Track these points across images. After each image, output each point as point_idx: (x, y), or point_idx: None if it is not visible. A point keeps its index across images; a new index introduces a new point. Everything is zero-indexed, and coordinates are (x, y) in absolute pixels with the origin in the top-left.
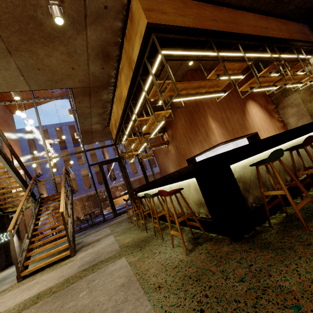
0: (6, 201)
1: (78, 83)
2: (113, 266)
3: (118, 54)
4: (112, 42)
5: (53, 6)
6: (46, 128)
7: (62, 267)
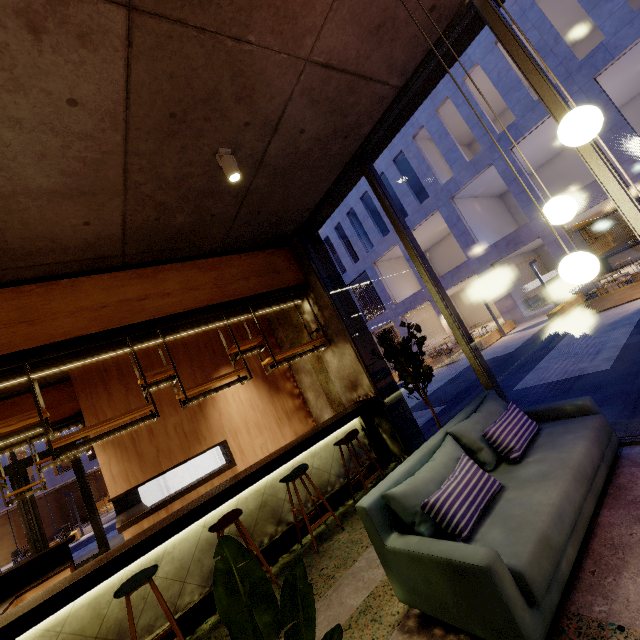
0: None
1: None
2: None
3: None
4: None
5: None
6: None
7: None
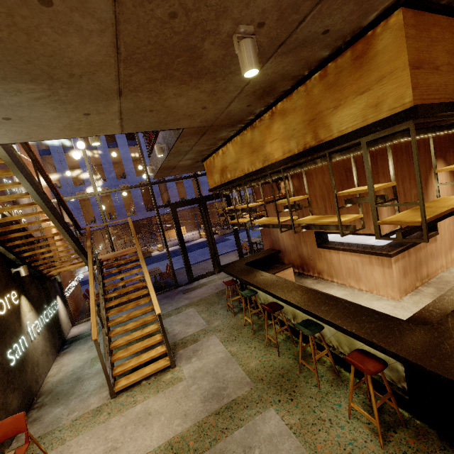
0: (51, 265)
1: (198, 123)
2: (265, 425)
3: (287, 89)
4: (292, 75)
5: (246, 41)
6: None
7: (171, 390)
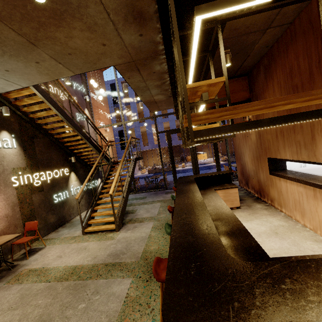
0: (90, 160)
1: (119, 59)
2: (117, 286)
3: (157, 8)
4: None
5: None
6: None
7: (104, 242)
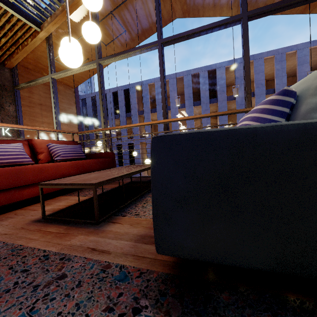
0: None
1: None
2: None
3: None
4: None
5: None
6: (153, 83)
7: None
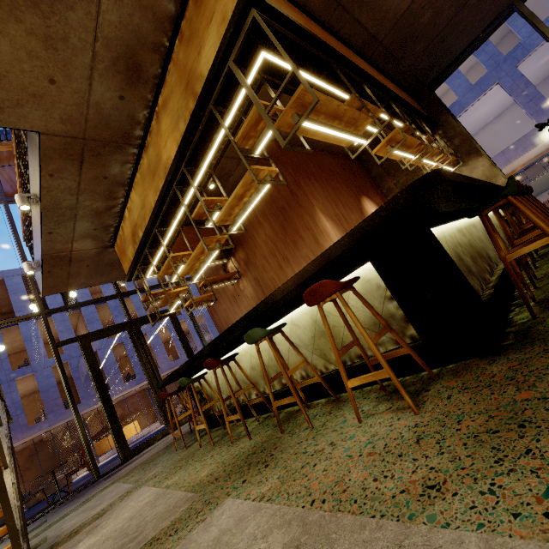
0: None
1: (59, 124)
2: (208, 530)
3: (158, 74)
4: (151, 42)
5: None
6: None
7: None
